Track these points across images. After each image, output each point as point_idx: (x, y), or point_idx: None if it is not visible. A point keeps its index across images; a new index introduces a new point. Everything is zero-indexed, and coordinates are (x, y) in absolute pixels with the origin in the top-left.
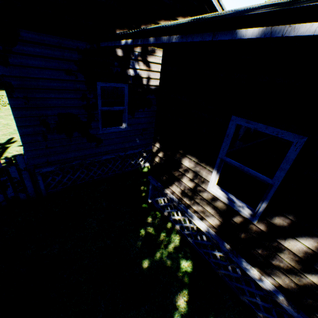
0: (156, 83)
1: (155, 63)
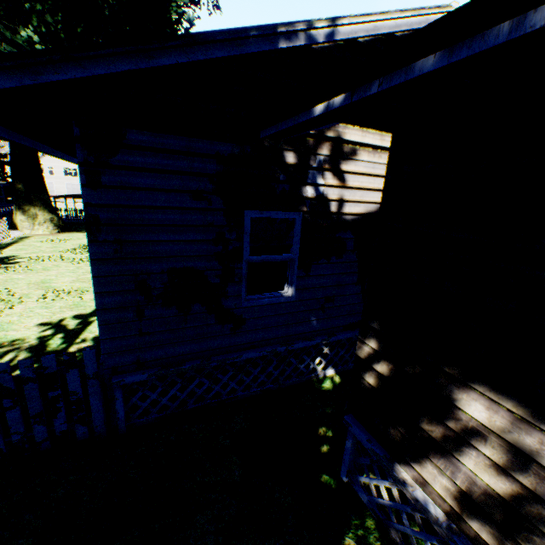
0: (356, 209)
1: (355, 174)
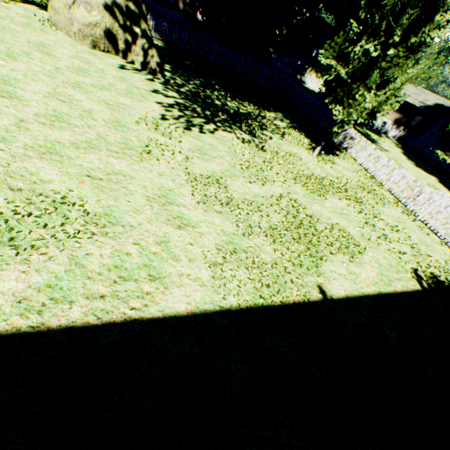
0: None
1: None
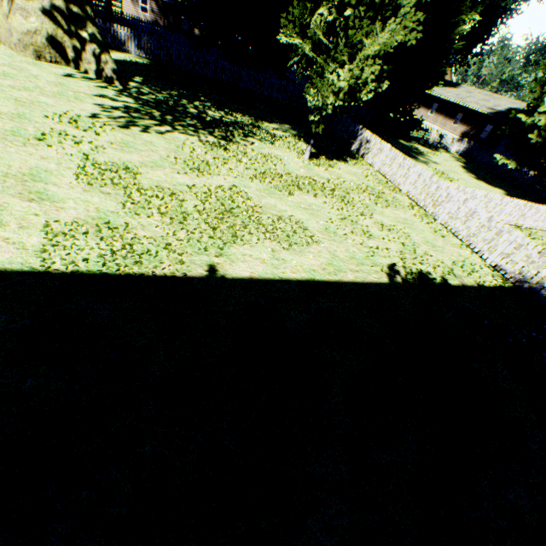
0: None
1: None
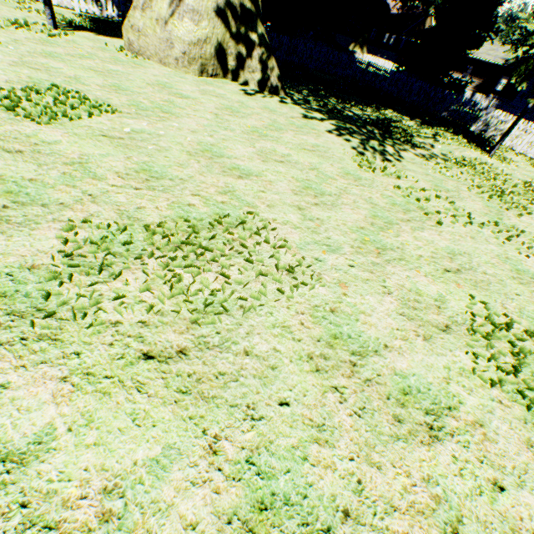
0: None
1: None
